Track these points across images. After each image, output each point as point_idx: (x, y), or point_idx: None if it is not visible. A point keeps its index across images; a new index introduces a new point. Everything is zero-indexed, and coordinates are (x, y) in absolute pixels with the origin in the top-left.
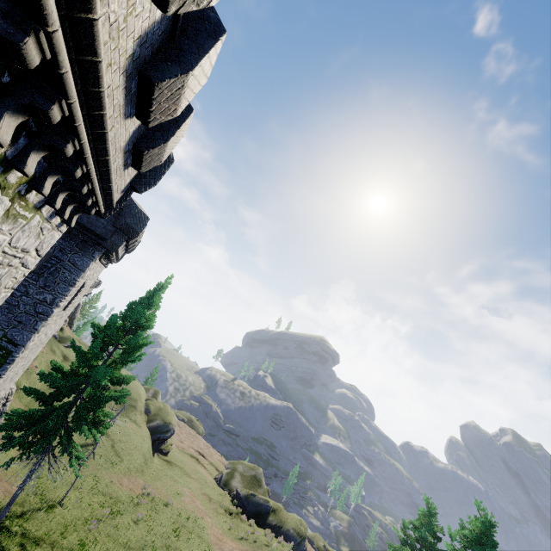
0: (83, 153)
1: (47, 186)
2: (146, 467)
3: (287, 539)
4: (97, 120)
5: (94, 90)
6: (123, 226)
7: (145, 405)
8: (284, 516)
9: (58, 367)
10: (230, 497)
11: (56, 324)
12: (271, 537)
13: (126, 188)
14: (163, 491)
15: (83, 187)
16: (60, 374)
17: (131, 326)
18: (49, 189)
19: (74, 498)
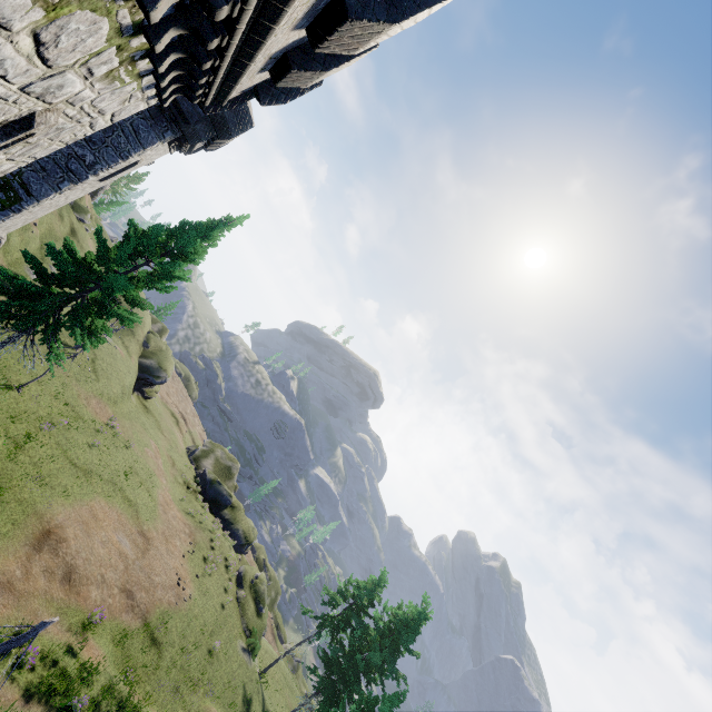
0: (225, 50)
1: (166, 63)
2: (121, 401)
3: (232, 536)
4: (263, 28)
5: (277, 5)
6: (217, 118)
7: (145, 336)
8: (240, 517)
9: (71, 248)
10: (195, 473)
11: (83, 191)
12: (218, 527)
13: (248, 89)
14: (129, 432)
15: (203, 77)
16: (71, 258)
17: (174, 249)
18: (166, 67)
19: (34, 391)
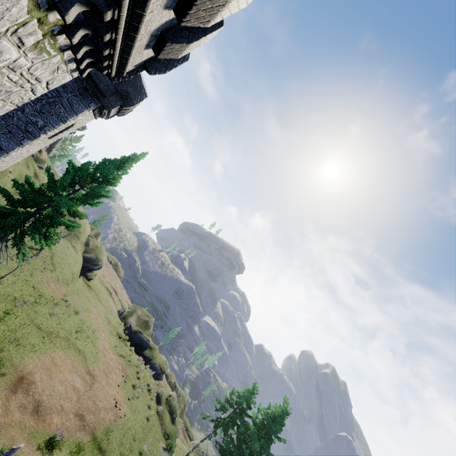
0: (117, 23)
1: (77, 36)
2: (71, 283)
3: (152, 368)
4: (141, 1)
5: None
6: (123, 92)
7: (86, 239)
8: (156, 354)
9: (30, 182)
10: (124, 327)
11: (39, 146)
12: (142, 363)
13: (140, 64)
14: (78, 303)
15: (105, 49)
16: (30, 188)
17: (99, 177)
18: (78, 40)
19: (11, 281)
